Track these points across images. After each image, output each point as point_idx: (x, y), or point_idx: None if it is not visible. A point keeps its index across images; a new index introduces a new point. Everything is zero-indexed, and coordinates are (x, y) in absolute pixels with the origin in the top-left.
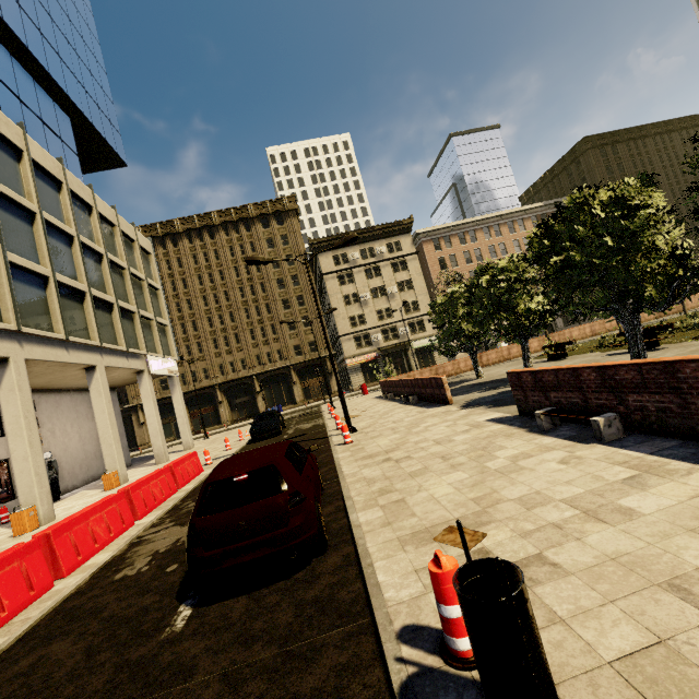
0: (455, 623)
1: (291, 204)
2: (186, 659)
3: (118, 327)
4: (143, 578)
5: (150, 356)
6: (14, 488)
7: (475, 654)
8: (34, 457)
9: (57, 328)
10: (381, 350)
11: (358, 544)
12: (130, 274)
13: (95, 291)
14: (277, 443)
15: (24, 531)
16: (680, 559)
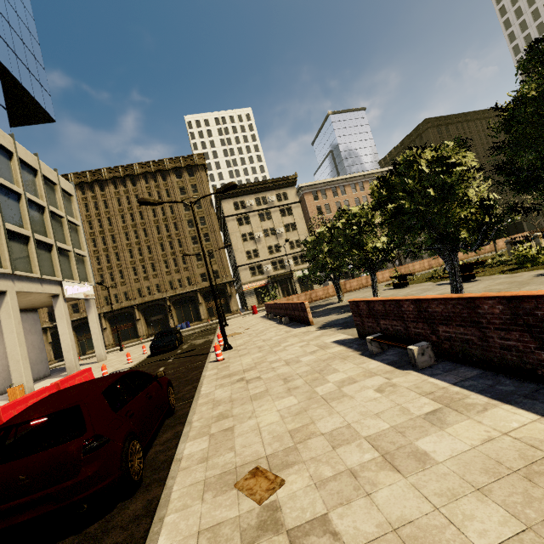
0: None
1: (200, 160)
2: None
3: (33, 257)
4: None
5: (65, 282)
6: None
7: None
8: None
9: None
10: (271, 277)
11: (166, 486)
12: (49, 212)
13: (10, 225)
14: (111, 375)
15: None
16: (464, 537)
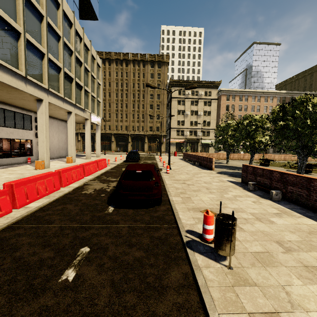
0: (208, 230)
1: (166, 59)
2: (115, 219)
3: (82, 97)
4: (93, 195)
5: (92, 114)
6: (33, 152)
7: (215, 235)
8: (46, 142)
9: (61, 92)
10: (187, 139)
11: (172, 206)
12: (91, 75)
13: (77, 79)
14: (150, 164)
15: (39, 168)
16: (283, 237)
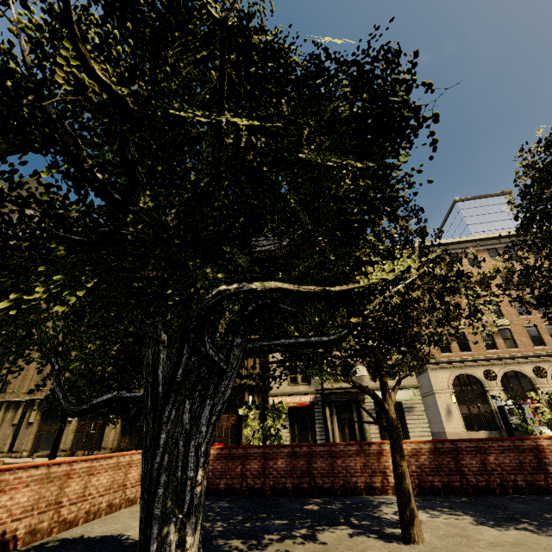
0: None
1: None
2: None
3: None
4: None
5: None
6: None
7: None
8: None
9: None
10: (320, 392)
11: None
12: None
13: None
14: None
15: None
16: None
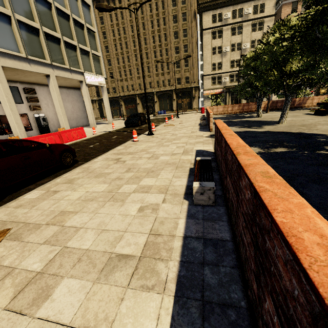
0: None
1: None
2: None
3: (64, 53)
4: None
5: (86, 73)
6: (31, 126)
7: None
8: (14, 115)
9: (21, 50)
10: (225, 88)
11: None
12: (72, 19)
13: (46, 28)
14: None
15: None
16: None
